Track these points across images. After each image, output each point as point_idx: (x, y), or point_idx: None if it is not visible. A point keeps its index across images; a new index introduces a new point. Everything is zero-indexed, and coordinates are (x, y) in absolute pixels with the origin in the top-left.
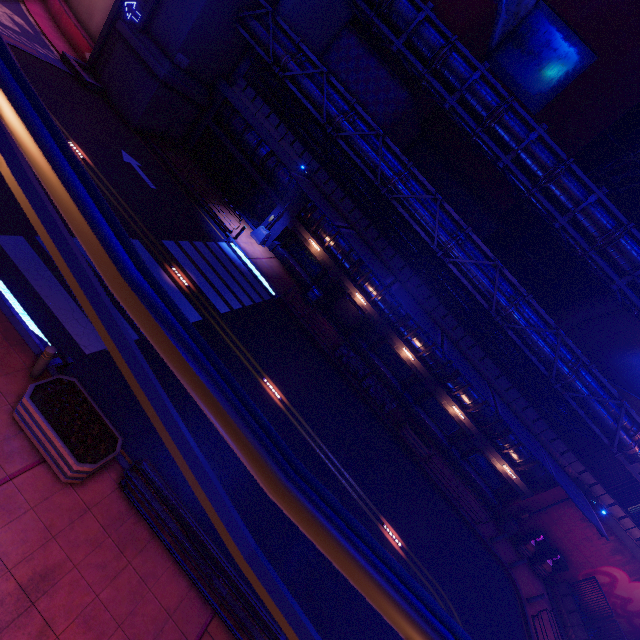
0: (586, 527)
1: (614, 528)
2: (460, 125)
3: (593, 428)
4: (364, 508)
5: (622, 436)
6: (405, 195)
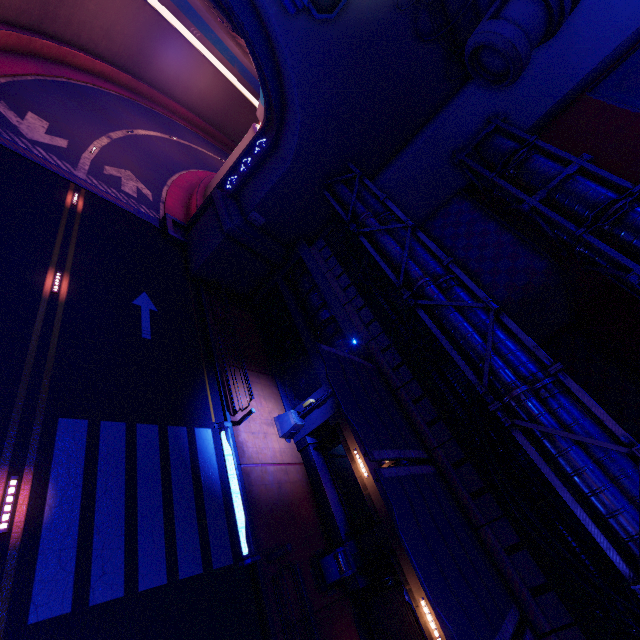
0: None
1: None
2: None
3: None
4: None
5: None
6: (544, 426)
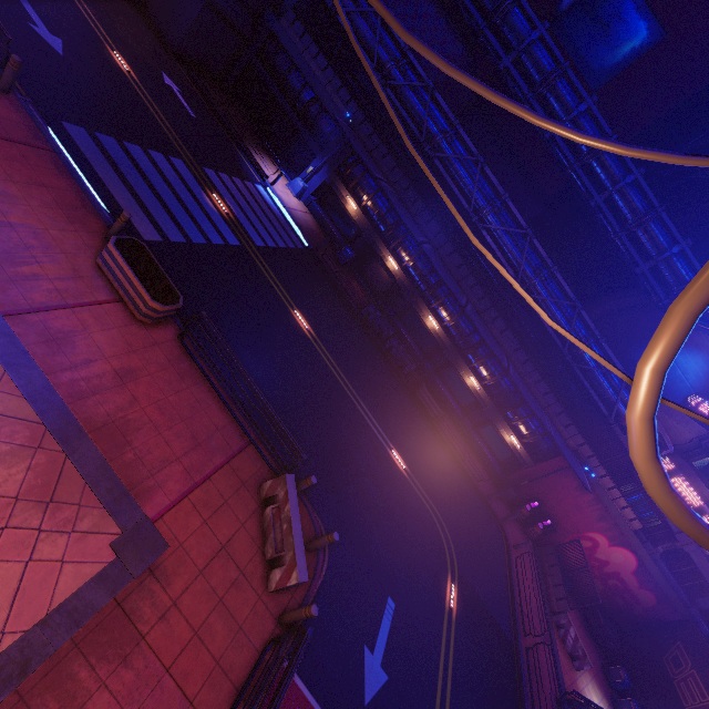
0: (578, 496)
1: (602, 497)
2: (513, 89)
3: (596, 400)
4: (376, 432)
5: (620, 408)
6: (448, 154)
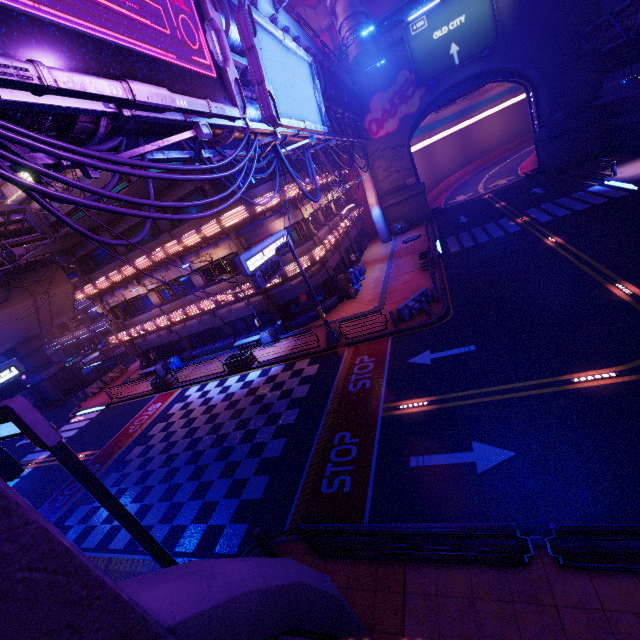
0: None
1: None
2: None
3: None
4: (595, 277)
5: None
6: None
